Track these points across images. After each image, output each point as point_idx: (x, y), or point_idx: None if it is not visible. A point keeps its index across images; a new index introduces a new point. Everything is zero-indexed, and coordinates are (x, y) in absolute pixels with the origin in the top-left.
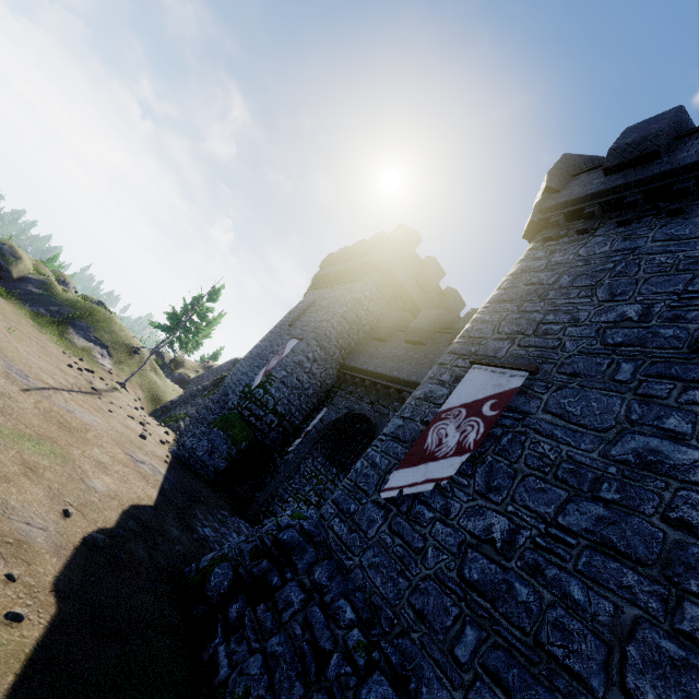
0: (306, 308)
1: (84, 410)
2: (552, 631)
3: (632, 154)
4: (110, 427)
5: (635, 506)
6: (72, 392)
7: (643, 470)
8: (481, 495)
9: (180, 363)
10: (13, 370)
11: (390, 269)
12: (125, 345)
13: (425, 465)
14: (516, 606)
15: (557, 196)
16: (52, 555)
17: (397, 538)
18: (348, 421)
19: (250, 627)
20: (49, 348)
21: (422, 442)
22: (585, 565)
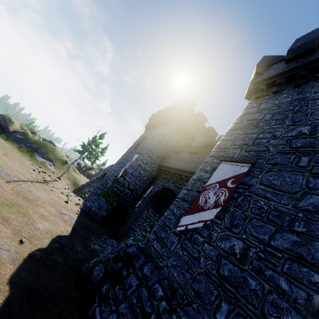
0: (142, 139)
1: (38, 190)
2: (270, 307)
3: (300, 51)
4: (50, 198)
5: (315, 235)
6: (33, 182)
7: (318, 214)
8: (228, 229)
9: (88, 167)
10: (3, 173)
11: (181, 118)
12: (60, 160)
13: (198, 213)
14: (249, 291)
15: (261, 76)
16: (11, 264)
17: (184, 252)
18: (163, 191)
19: (111, 298)
20: (25, 162)
21: (196, 202)
22: (288, 269)
